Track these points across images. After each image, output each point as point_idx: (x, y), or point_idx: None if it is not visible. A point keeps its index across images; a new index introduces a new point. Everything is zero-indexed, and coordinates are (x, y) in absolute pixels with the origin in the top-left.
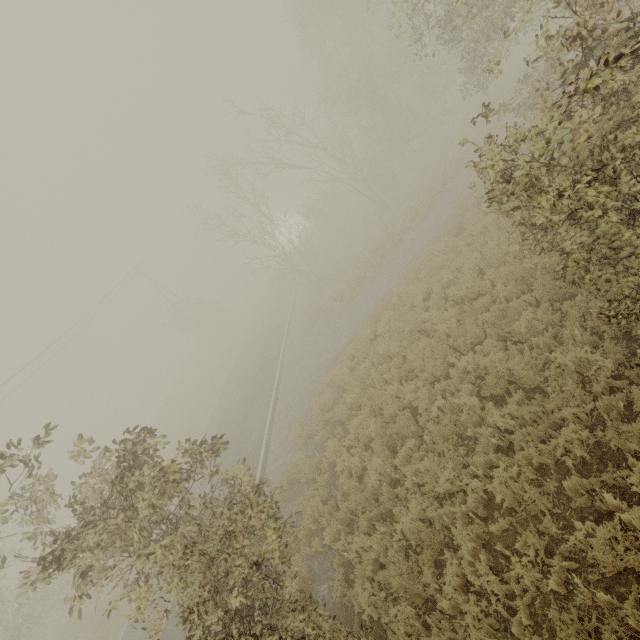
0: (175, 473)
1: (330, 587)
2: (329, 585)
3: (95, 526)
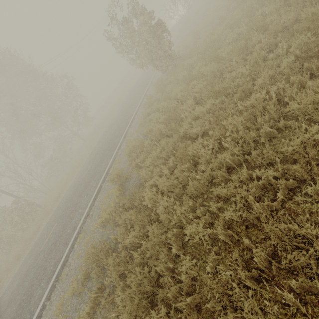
0: (145, 10)
1: (173, 68)
2: (173, 68)
3: (128, 22)
